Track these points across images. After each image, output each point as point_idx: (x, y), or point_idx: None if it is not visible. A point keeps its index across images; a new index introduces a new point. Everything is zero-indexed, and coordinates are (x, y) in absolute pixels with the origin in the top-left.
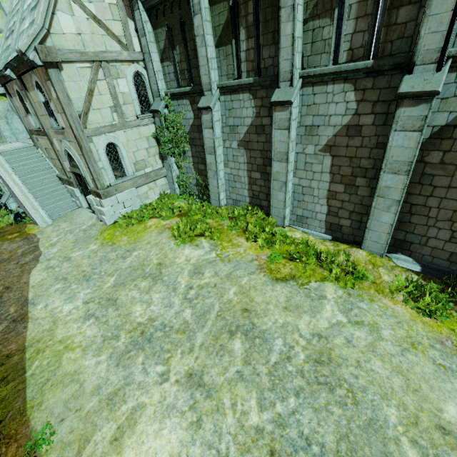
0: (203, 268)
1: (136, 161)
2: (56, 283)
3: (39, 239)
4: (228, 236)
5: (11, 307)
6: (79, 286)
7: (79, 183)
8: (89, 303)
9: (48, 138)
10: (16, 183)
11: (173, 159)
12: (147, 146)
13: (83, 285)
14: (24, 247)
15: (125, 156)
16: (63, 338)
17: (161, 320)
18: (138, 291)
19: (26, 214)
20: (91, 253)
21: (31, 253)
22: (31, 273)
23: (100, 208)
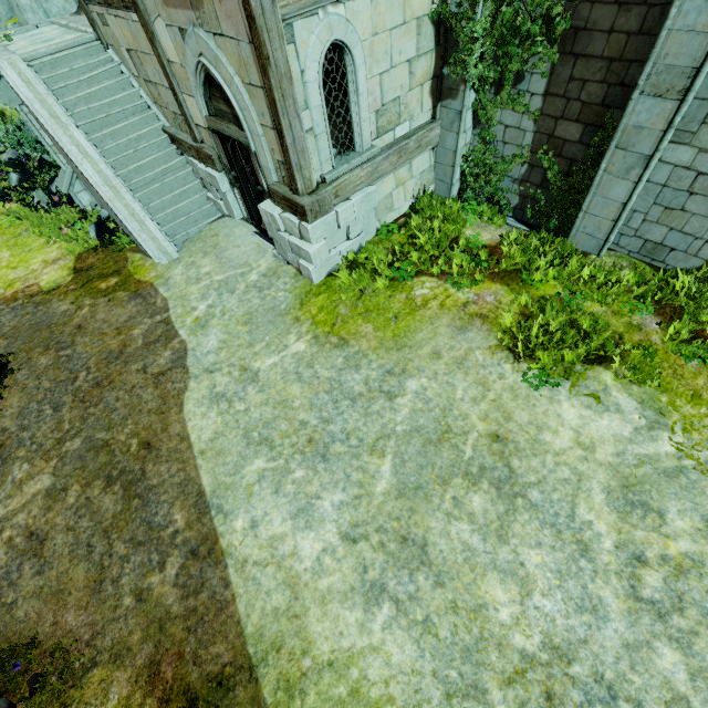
0: (654, 491)
1: (381, 103)
2: (253, 454)
3: (167, 302)
4: (681, 378)
5: (175, 510)
6: (311, 476)
7: (230, 162)
8: (357, 541)
9: (142, 20)
10: (83, 150)
11: (472, 98)
12: (413, 51)
13: (319, 475)
14: (143, 322)
15: (362, 88)
16: (334, 654)
17: (588, 664)
18: (474, 527)
19: (116, 223)
20: (299, 367)
21: (163, 344)
22: (183, 409)
23: (299, 244)
